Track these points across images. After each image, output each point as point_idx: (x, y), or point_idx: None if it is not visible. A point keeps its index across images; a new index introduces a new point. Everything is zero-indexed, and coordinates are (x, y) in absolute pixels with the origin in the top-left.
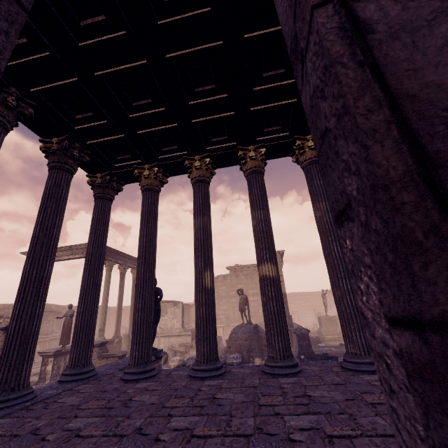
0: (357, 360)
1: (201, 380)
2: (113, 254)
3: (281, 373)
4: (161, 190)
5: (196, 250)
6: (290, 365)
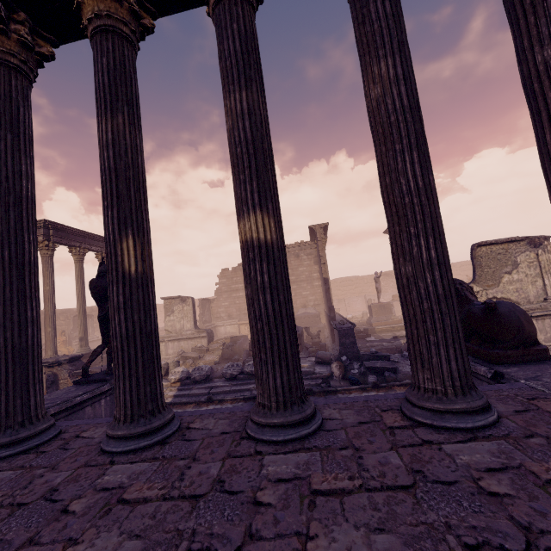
0: (437, 405)
1: (107, 463)
2: (81, 238)
3: (275, 439)
4: (32, 69)
5: (102, 196)
6: (296, 421)
